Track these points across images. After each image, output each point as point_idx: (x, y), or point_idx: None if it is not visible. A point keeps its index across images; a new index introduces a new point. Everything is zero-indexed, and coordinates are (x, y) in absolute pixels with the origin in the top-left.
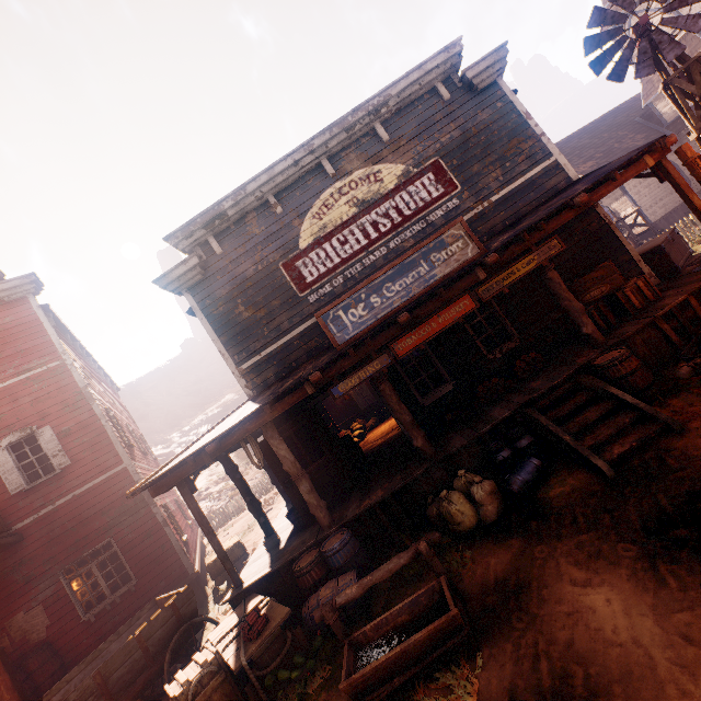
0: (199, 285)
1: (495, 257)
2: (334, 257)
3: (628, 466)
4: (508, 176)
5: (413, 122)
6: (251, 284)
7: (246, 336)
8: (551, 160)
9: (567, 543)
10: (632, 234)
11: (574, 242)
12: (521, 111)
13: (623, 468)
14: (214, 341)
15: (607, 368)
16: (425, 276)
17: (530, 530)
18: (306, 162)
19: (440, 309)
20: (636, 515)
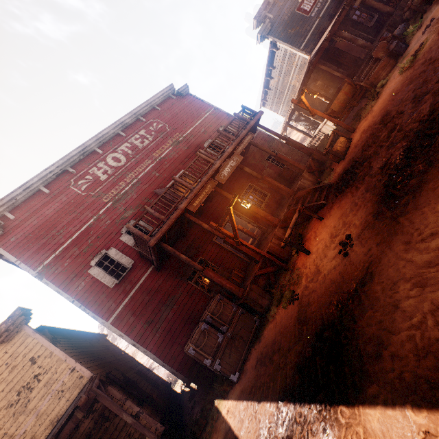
0: (270, 32)
1: None
2: None
3: None
4: None
5: None
6: (288, 22)
7: (296, 39)
8: None
9: None
10: None
11: None
12: None
13: None
14: (286, 46)
15: None
16: None
17: None
18: None
19: None
20: None
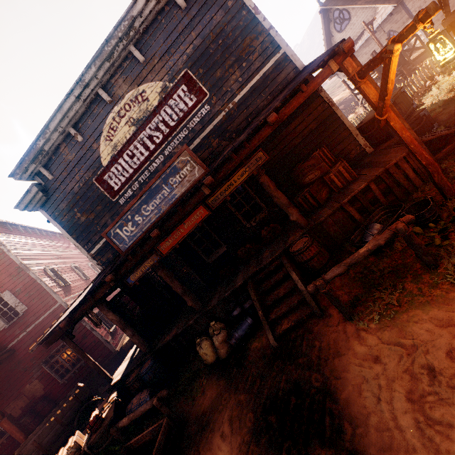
0: (47, 203)
1: (209, 180)
2: (128, 169)
3: (288, 337)
4: (246, 76)
5: (160, 38)
6: (79, 197)
7: (88, 233)
8: (280, 53)
9: (236, 398)
10: (409, 60)
11: (304, 127)
12: (250, 6)
13: (286, 339)
14: (69, 239)
15: (295, 255)
16: (168, 196)
17: (231, 376)
18: (85, 96)
19: (184, 219)
20: (268, 389)
